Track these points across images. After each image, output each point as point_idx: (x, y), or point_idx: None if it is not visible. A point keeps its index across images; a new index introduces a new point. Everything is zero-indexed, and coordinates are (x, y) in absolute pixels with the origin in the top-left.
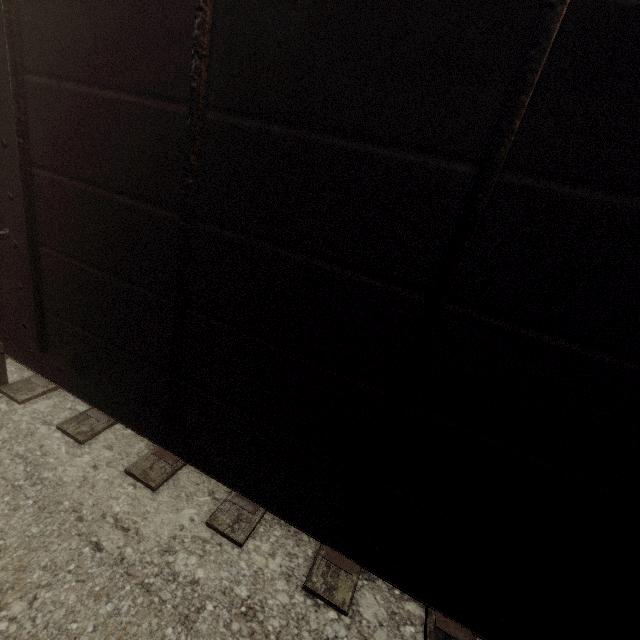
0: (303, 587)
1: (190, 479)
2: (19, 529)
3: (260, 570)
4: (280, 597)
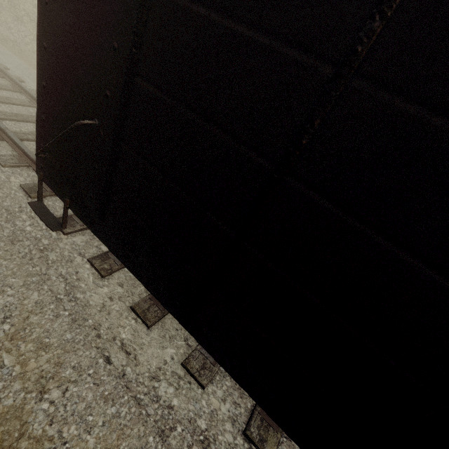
0: (243, 433)
1: (172, 324)
2: (59, 333)
3: (215, 411)
4: (227, 436)
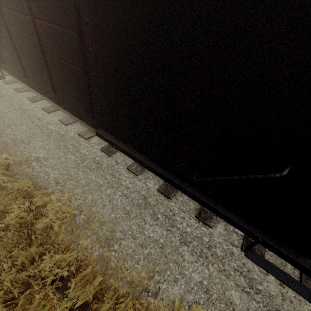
0: (78, 134)
1: (59, 113)
2: (16, 117)
3: (69, 130)
4: (71, 134)
